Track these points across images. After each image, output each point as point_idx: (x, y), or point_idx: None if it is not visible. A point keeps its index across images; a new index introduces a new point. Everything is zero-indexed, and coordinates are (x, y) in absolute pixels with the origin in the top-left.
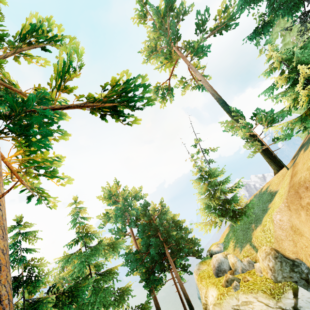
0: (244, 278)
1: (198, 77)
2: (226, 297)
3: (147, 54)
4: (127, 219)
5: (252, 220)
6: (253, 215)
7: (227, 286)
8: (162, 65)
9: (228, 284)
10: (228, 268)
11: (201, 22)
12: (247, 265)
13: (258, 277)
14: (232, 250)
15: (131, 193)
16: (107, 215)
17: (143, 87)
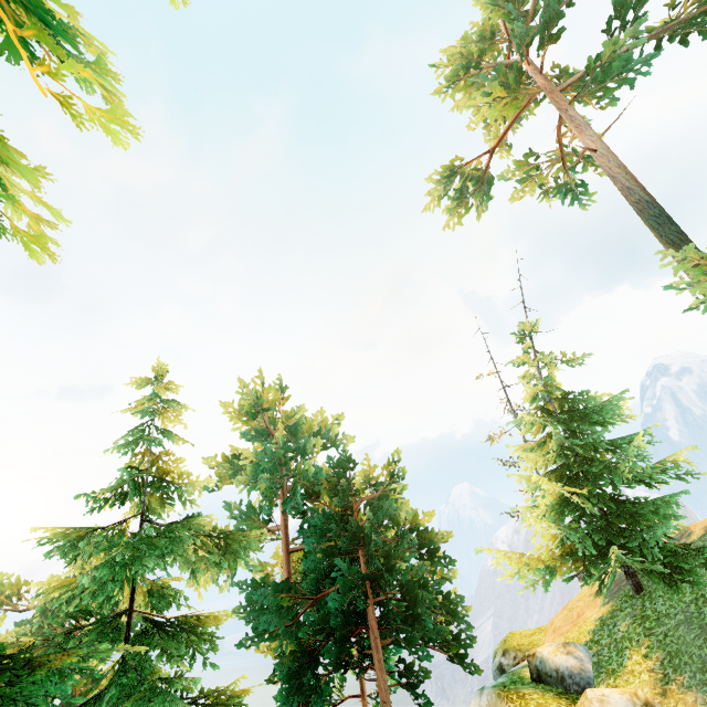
0: None
1: (588, 143)
2: None
3: (450, 75)
4: (282, 489)
5: None
6: None
7: None
8: (488, 102)
9: None
10: None
11: None
12: None
13: None
14: (652, 689)
15: (310, 425)
16: (234, 463)
17: None
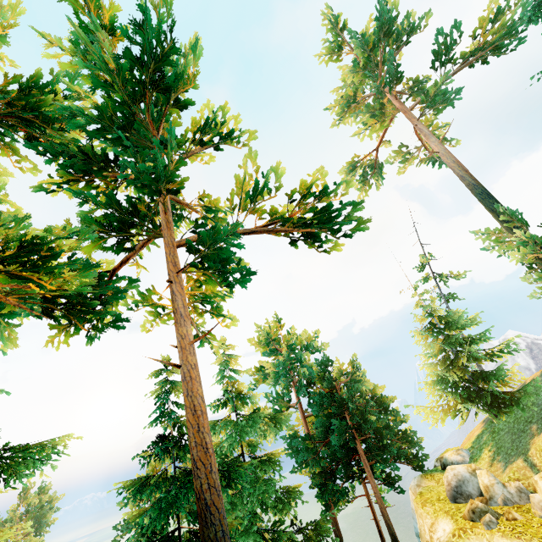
0: (508, 513)
1: (433, 146)
2: (470, 535)
3: (338, 110)
4: (293, 382)
5: (533, 417)
6: (535, 409)
7: (473, 518)
8: (366, 128)
9: (475, 516)
10: (476, 492)
11: (445, 47)
12: (516, 494)
13: (536, 517)
14: (487, 464)
15: (301, 340)
16: (262, 371)
17: (352, 203)
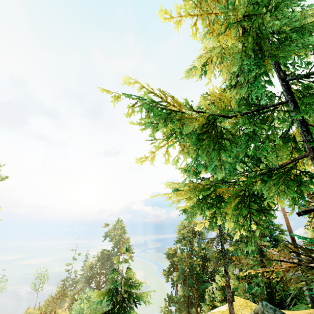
0: None
1: None
2: None
3: None
4: None
5: None
6: None
7: None
8: None
9: None
10: None
11: None
12: None
13: None
14: None
15: None
16: None
17: None
